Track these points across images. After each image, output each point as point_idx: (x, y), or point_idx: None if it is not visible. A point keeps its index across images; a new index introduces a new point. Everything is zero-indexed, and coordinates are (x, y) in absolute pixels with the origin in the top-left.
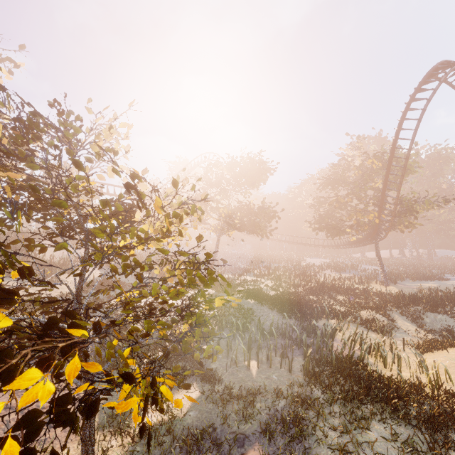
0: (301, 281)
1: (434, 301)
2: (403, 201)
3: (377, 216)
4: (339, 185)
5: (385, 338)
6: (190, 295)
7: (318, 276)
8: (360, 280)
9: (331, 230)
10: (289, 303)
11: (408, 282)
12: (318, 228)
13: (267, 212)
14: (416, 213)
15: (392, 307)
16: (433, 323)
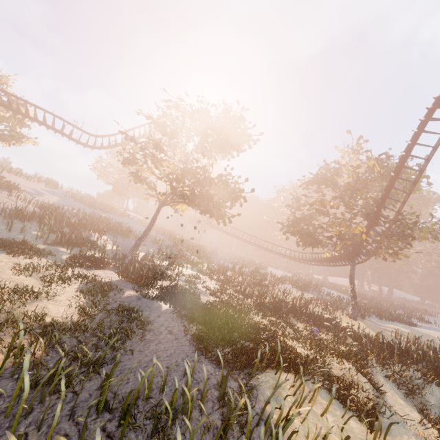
0: (253, 290)
1: (432, 363)
2: (400, 220)
3: (365, 231)
4: (326, 186)
5: (373, 435)
6: (69, 274)
7: (276, 289)
8: (325, 305)
9: (305, 238)
10: (223, 322)
11: (375, 319)
12: (290, 232)
13: (232, 190)
14: (413, 239)
15: (375, 361)
16: (439, 408)
